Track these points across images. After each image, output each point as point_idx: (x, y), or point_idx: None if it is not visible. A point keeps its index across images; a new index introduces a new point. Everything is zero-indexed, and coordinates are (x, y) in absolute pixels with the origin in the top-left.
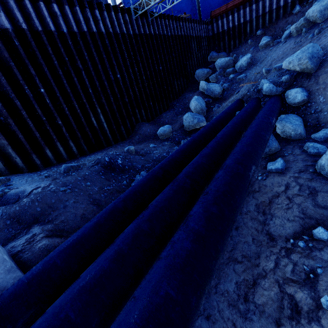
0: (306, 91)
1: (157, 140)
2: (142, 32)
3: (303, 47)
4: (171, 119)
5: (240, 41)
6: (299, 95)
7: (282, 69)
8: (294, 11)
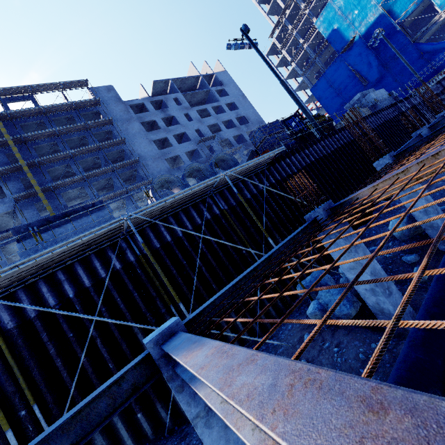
0: None
1: None
2: (418, 102)
3: None
4: None
5: None
6: None
7: None
8: None
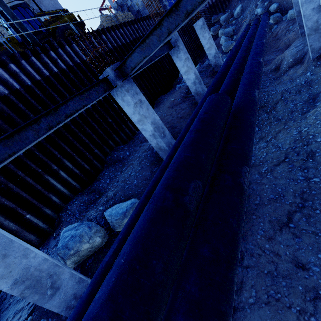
0: (277, 3)
1: None
2: None
3: None
4: None
5: (228, 2)
6: (275, 6)
7: (263, 1)
8: None
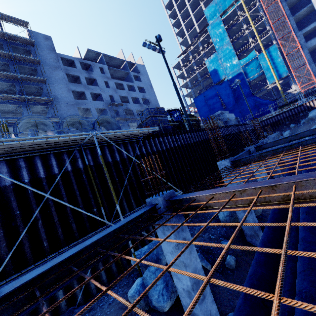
0: None
1: None
2: (250, 129)
3: (313, 126)
4: None
5: (278, 127)
6: None
7: None
8: (301, 115)
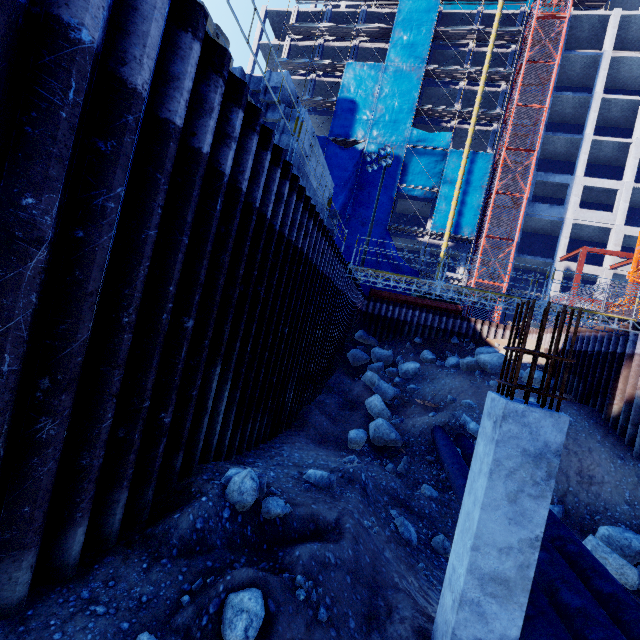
0: None
1: (345, 447)
2: (343, 290)
3: None
4: (338, 413)
5: (394, 336)
6: None
7: (473, 408)
8: (453, 340)
